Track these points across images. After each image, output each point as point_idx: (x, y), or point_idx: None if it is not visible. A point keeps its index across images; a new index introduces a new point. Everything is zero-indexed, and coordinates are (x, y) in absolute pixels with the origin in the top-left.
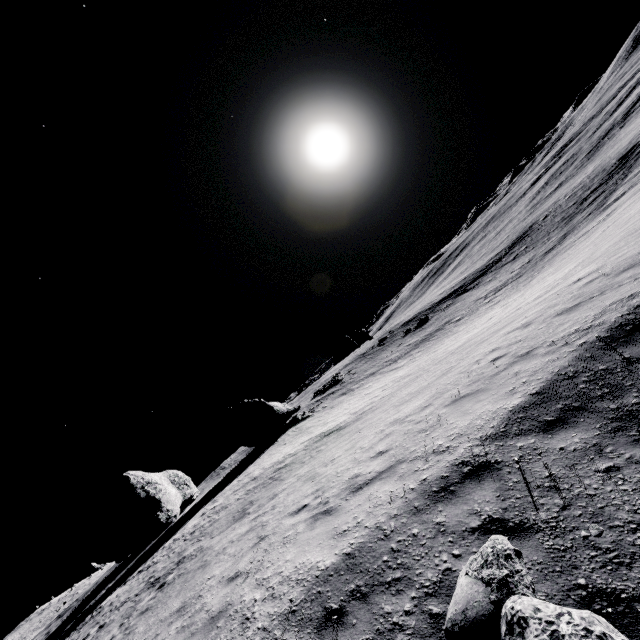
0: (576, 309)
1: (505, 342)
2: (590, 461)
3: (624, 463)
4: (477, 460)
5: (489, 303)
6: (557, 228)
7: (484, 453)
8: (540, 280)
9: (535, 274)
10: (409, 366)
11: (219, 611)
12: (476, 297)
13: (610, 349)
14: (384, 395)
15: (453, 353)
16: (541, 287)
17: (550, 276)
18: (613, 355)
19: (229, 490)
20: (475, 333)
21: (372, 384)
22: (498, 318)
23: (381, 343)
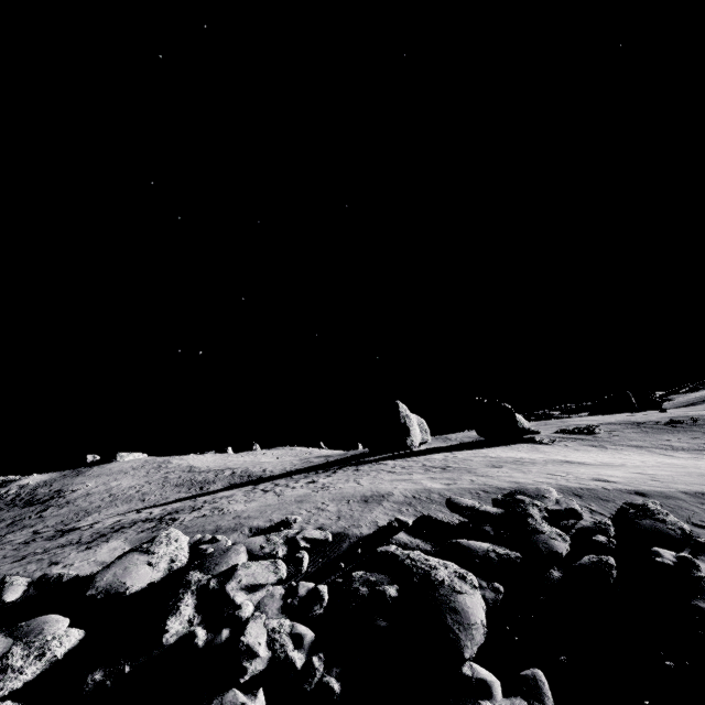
0: None
1: None
2: None
3: None
4: (672, 494)
5: None
6: None
7: (678, 495)
8: None
9: None
10: (687, 461)
11: (513, 480)
12: None
13: None
14: (640, 465)
15: None
16: None
17: None
18: None
19: (466, 454)
20: None
21: (632, 454)
22: None
23: (671, 424)
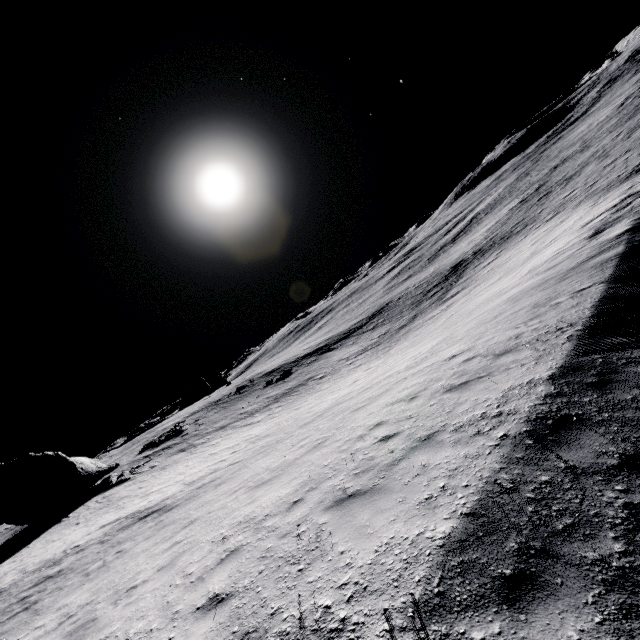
0: (468, 388)
1: (392, 415)
2: None
3: None
4: None
5: (351, 365)
6: (408, 309)
7: None
8: (399, 351)
9: (392, 345)
10: (267, 423)
11: None
12: (339, 357)
13: (542, 450)
14: (234, 461)
15: (321, 416)
16: (406, 357)
17: (409, 349)
18: (550, 460)
19: None
20: (343, 395)
21: (221, 441)
22: (366, 382)
23: (239, 391)
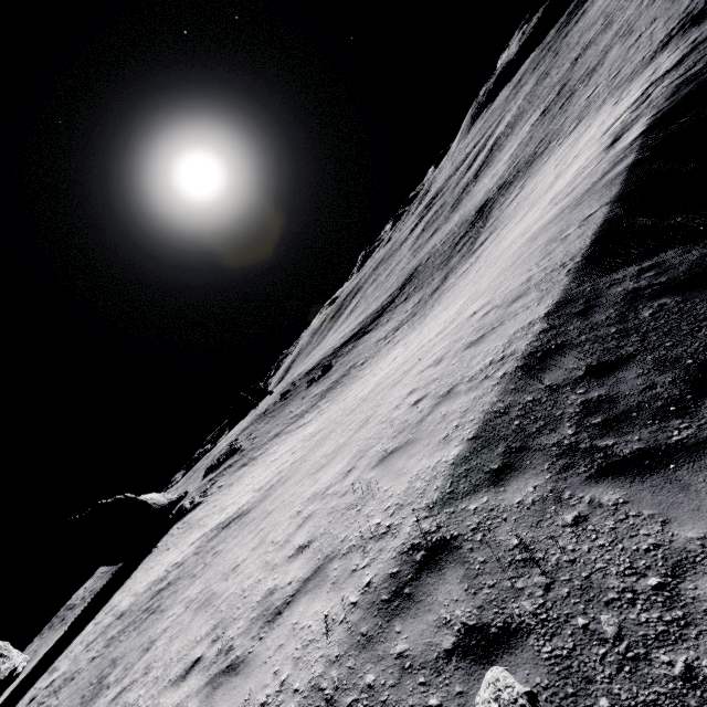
0: (483, 341)
1: (421, 382)
2: (554, 514)
3: (588, 509)
4: (430, 539)
5: (390, 343)
6: (438, 270)
7: (436, 527)
8: (433, 318)
9: (427, 312)
10: (318, 420)
11: None
12: (377, 338)
13: (530, 378)
14: (294, 460)
15: (366, 400)
16: (438, 323)
17: (442, 313)
18: (535, 384)
19: (79, 644)
20: (384, 375)
21: (278, 447)
22: (404, 357)
23: (284, 397)
